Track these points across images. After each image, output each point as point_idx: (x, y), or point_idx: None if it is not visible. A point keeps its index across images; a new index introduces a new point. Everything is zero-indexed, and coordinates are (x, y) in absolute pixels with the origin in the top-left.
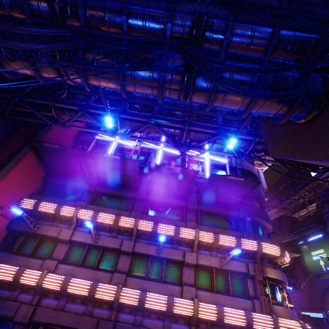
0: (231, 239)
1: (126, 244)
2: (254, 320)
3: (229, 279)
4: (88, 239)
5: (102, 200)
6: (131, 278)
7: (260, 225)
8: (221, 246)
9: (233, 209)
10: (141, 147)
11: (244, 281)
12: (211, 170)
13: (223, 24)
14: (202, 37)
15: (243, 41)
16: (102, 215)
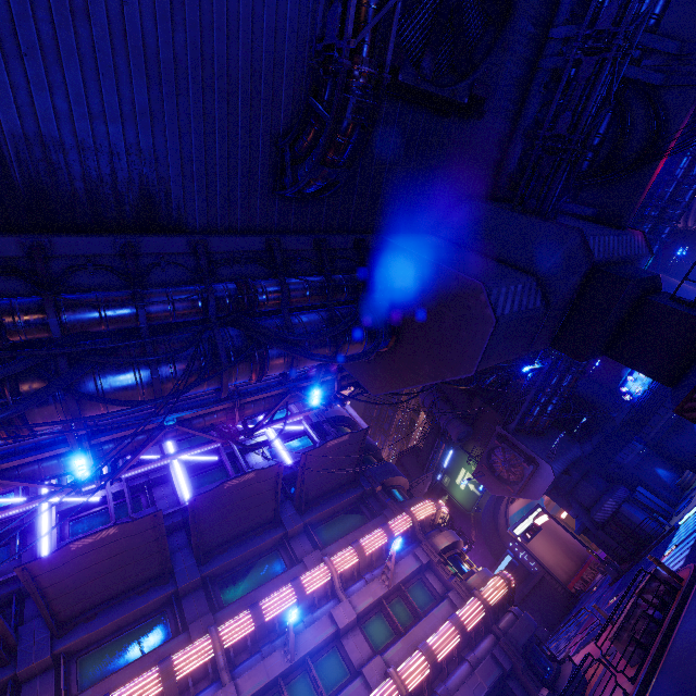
0: (377, 534)
1: None
2: (463, 619)
3: (408, 595)
4: None
5: (88, 669)
6: None
7: (394, 486)
8: (371, 557)
9: (353, 488)
10: (125, 480)
11: (425, 581)
12: (286, 447)
13: (274, 286)
14: (257, 304)
15: (302, 297)
16: (123, 695)
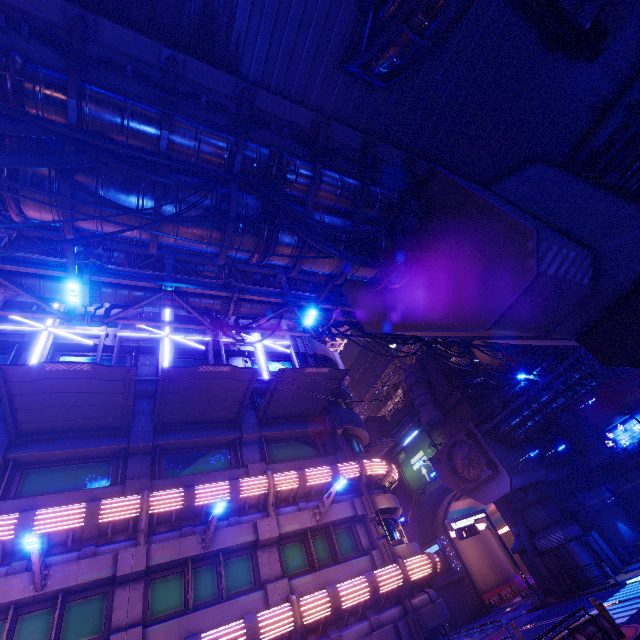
0: (323, 470)
1: (129, 559)
2: (379, 580)
3: (333, 537)
4: (12, 592)
5: (30, 482)
6: (156, 626)
7: (354, 436)
8: (311, 488)
9: (316, 422)
10: (119, 338)
11: (354, 531)
12: (268, 365)
13: (308, 168)
14: (284, 179)
15: (332, 192)
16: (48, 515)
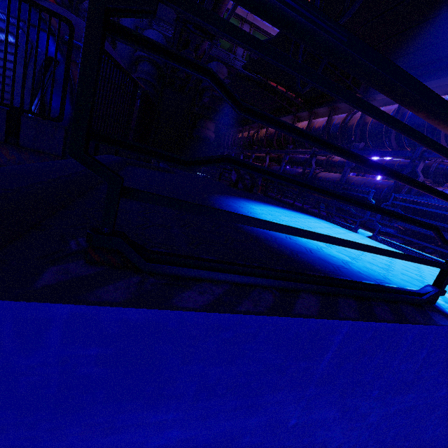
0: None
1: None
2: None
3: None
4: None
5: None
6: None
7: None
8: None
9: None
10: None
11: None
12: None
13: None
14: None
15: None
16: None
